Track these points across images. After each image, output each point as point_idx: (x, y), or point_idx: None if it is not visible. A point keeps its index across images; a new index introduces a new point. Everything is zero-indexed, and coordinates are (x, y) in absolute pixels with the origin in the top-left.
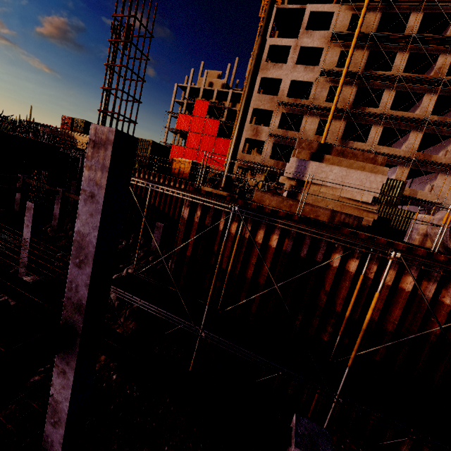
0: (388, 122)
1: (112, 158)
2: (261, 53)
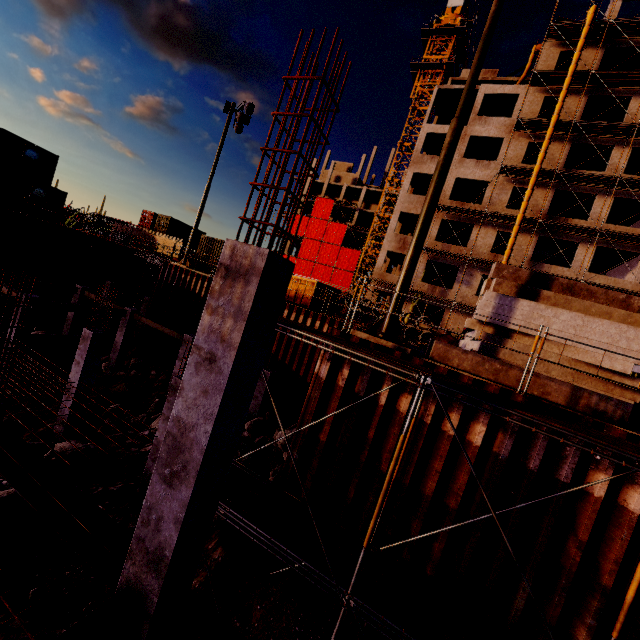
0: (604, 241)
1: (255, 299)
2: (456, 142)
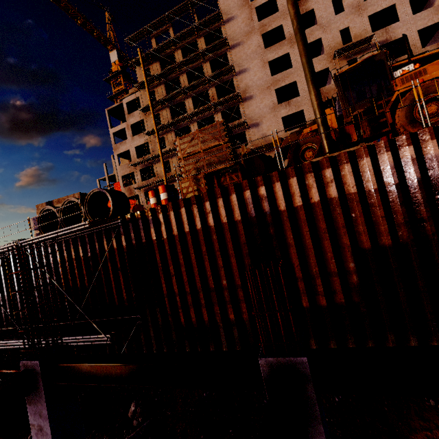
0: None
1: None
2: None
